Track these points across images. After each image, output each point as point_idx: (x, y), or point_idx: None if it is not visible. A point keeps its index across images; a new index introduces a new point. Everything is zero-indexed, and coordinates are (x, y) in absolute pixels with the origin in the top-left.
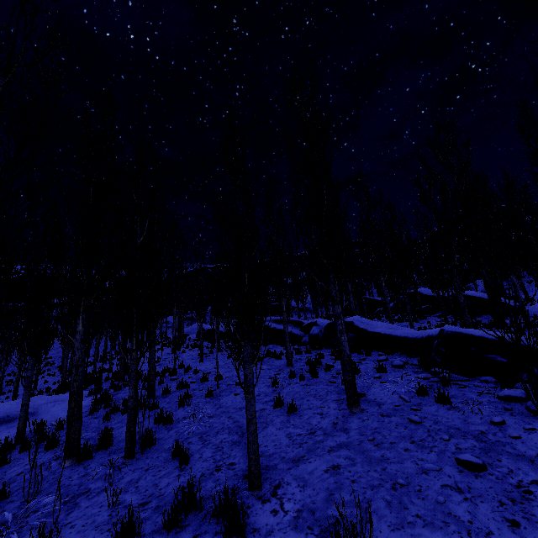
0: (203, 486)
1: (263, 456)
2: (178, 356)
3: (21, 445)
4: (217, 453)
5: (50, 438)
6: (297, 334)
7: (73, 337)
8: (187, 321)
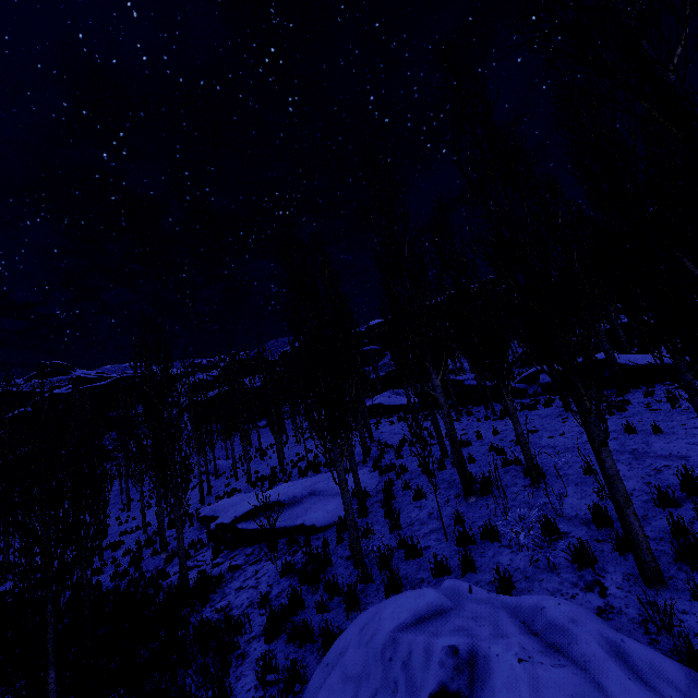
0: (666, 478)
1: (690, 456)
2: (378, 432)
3: (382, 503)
4: (631, 465)
5: (415, 491)
6: (518, 388)
7: (435, 391)
8: (313, 405)
